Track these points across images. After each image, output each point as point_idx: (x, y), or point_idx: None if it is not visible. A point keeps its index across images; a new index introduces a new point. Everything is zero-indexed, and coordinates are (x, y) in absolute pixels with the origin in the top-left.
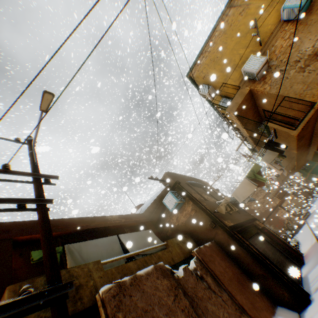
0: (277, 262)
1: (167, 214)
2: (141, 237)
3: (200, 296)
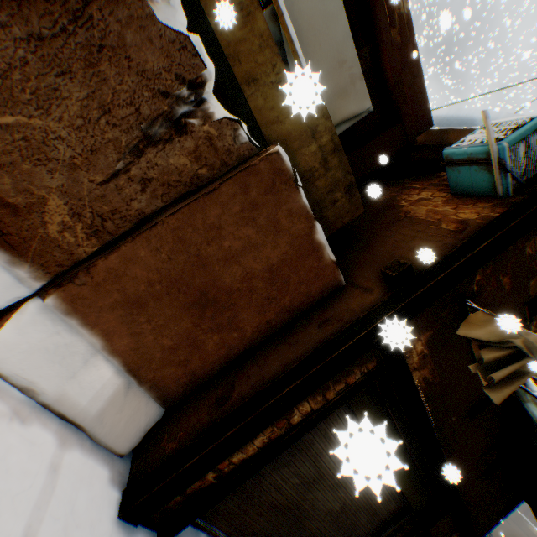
0: (298, 507)
1: (437, 179)
2: (338, 57)
3: (100, 70)
